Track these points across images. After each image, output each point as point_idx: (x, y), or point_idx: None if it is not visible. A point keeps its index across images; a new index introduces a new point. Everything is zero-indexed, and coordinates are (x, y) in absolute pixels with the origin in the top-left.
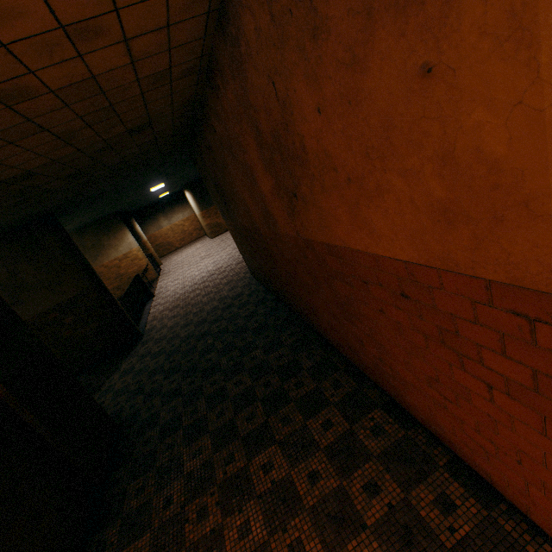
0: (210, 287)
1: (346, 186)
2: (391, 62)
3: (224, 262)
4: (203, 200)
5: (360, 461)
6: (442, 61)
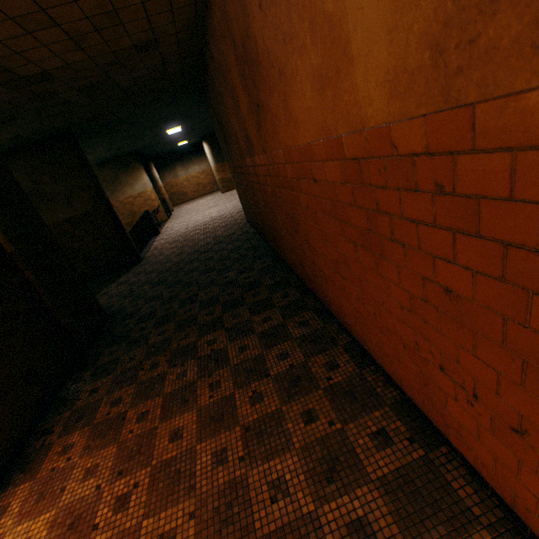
0: (208, 228)
1: (279, 81)
2: None
3: (227, 211)
4: (220, 154)
5: (281, 341)
6: None
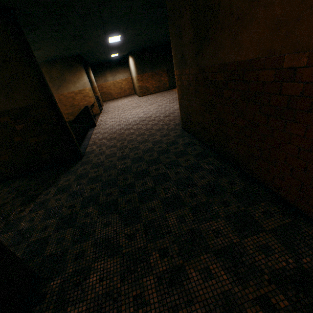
0: (142, 129)
1: None
2: None
3: (153, 113)
4: (141, 67)
5: None
6: None
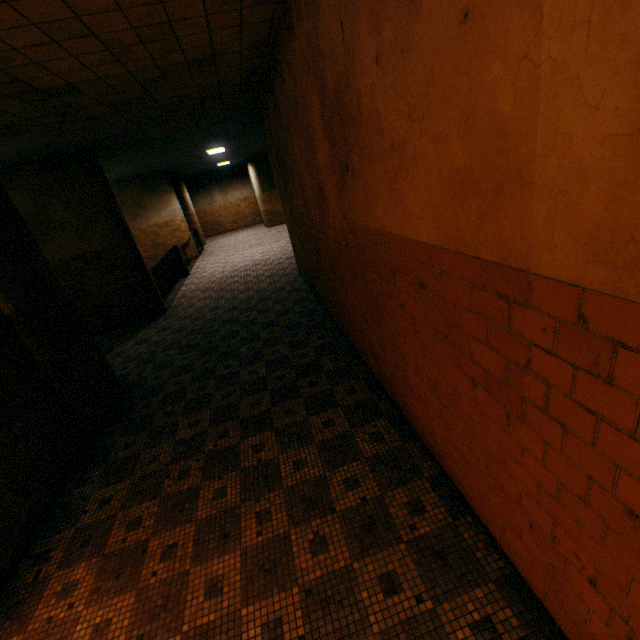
0: (250, 277)
1: (389, 155)
2: (438, 4)
3: (274, 254)
4: (267, 180)
5: (349, 459)
6: (476, 6)
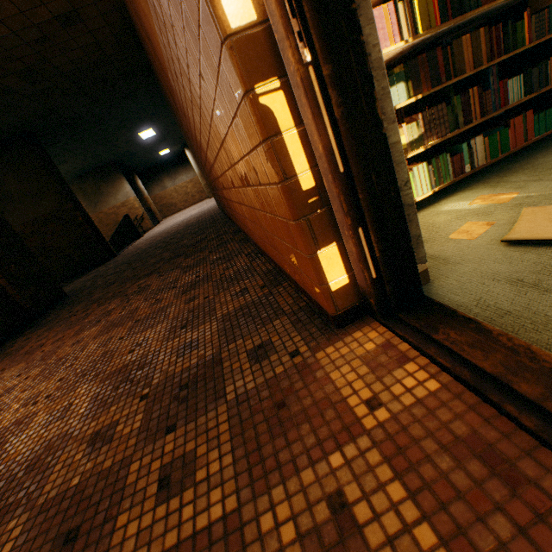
0: (184, 222)
1: None
2: None
3: (207, 207)
4: None
5: (199, 266)
6: None
